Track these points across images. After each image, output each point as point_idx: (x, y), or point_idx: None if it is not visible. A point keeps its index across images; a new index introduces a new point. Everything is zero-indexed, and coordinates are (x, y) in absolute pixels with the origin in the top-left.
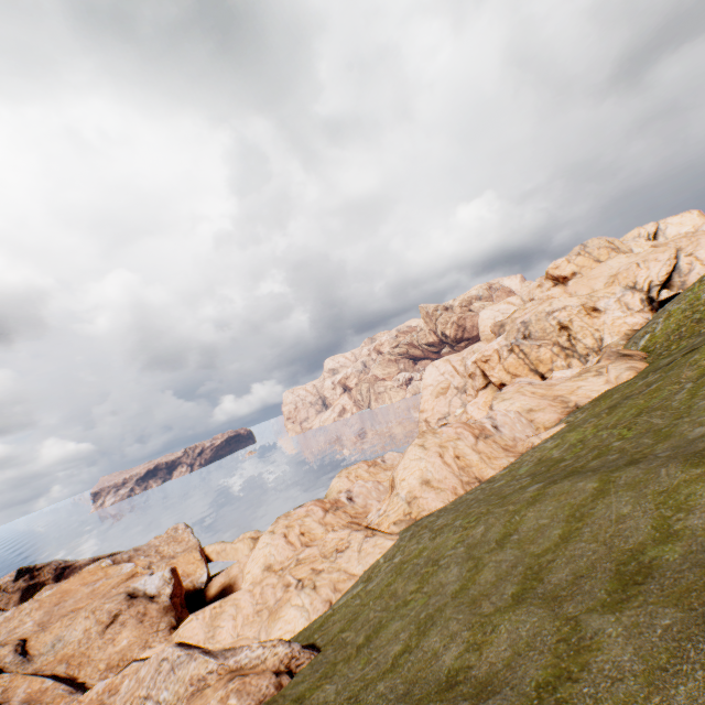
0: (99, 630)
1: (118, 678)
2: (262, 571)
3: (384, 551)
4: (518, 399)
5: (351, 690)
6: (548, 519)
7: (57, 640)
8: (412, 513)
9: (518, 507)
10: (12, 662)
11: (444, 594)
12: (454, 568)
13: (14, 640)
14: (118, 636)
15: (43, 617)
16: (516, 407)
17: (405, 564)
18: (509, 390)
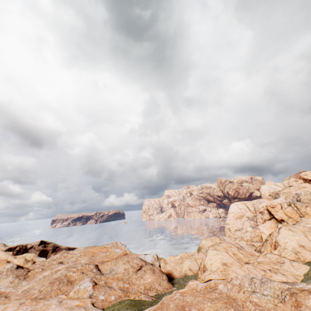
0: (133, 271)
1: (211, 283)
2: (221, 264)
3: (307, 269)
4: None
5: None
6: None
7: (111, 270)
8: (300, 258)
9: None
10: (96, 272)
11: None
12: None
13: (91, 263)
14: (143, 276)
15: (89, 259)
16: None
17: None
18: (308, 220)
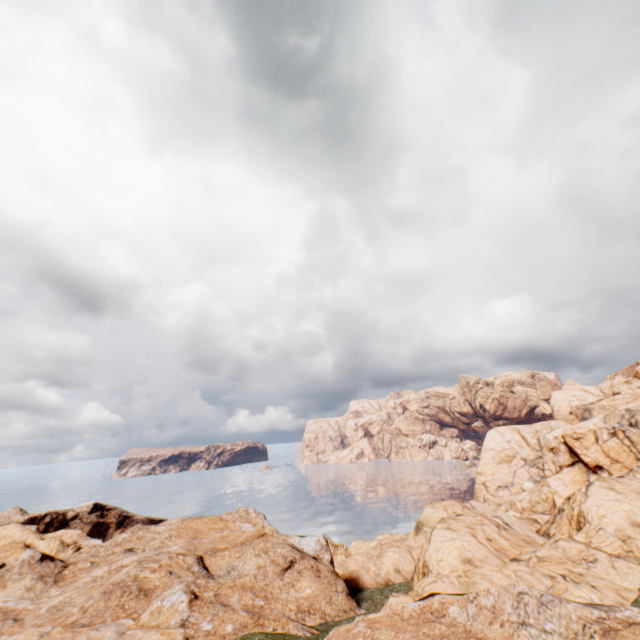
0: (276, 571)
1: (434, 602)
2: (461, 562)
3: None
4: None
5: None
6: None
7: (231, 567)
8: (633, 552)
9: None
10: (199, 573)
11: None
12: None
13: (190, 554)
14: (296, 582)
15: (188, 545)
16: None
17: None
18: None
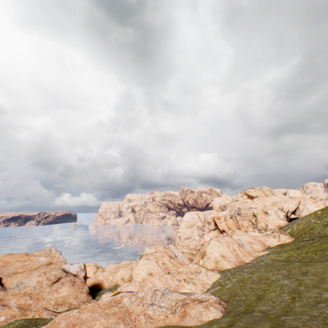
0: (48, 283)
1: (118, 296)
2: (147, 274)
3: (217, 277)
4: (245, 236)
5: (280, 306)
6: (321, 269)
7: (20, 283)
8: (218, 267)
9: (300, 266)
10: None
11: (290, 286)
12: (284, 280)
13: None
14: (59, 289)
15: None
16: (244, 239)
17: (245, 280)
18: (239, 232)
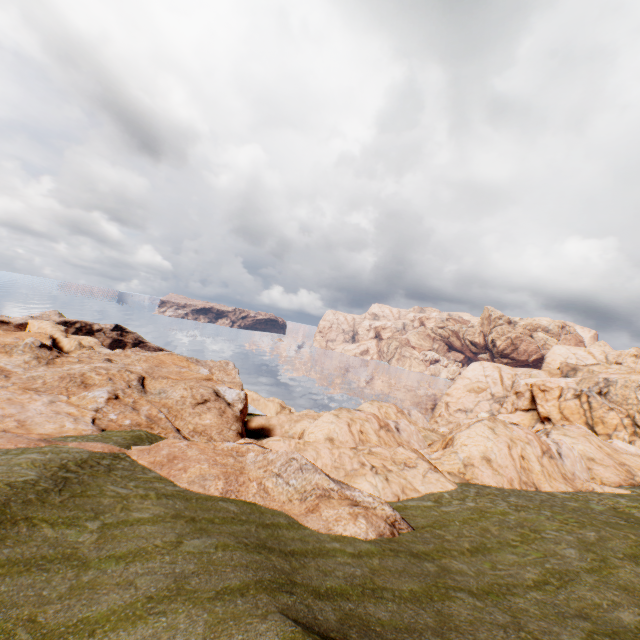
0: (192, 402)
1: (244, 447)
2: (325, 438)
3: (445, 489)
4: (583, 443)
5: (494, 579)
6: None
7: (163, 391)
8: (466, 475)
9: None
10: (136, 386)
11: (568, 563)
12: (569, 549)
13: (137, 373)
14: (203, 414)
15: (148, 369)
16: (577, 448)
17: (488, 513)
18: (573, 430)
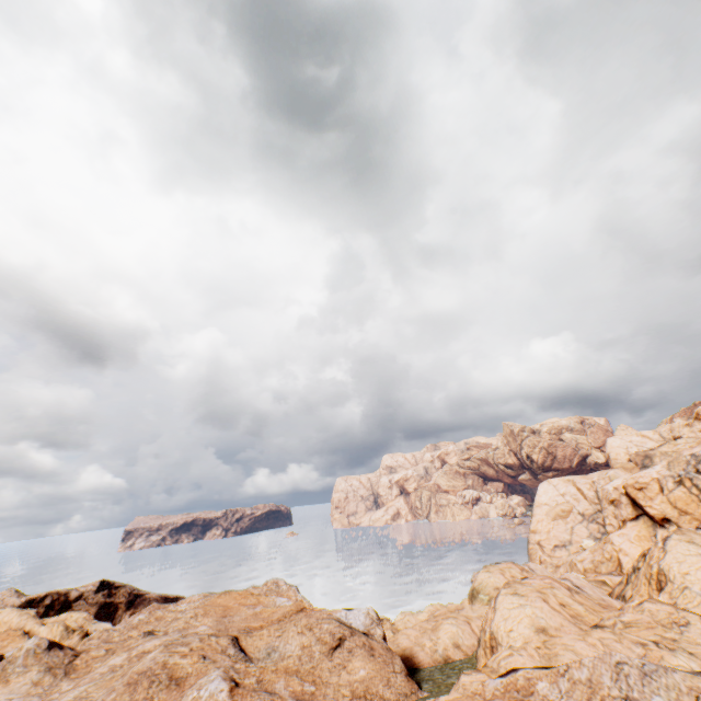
0: (323, 650)
1: (518, 679)
2: (535, 632)
3: None
4: None
5: None
6: None
7: (270, 649)
8: None
9: None
10: (235, 656)
11: None
12: None
13: (224, 634)
14: (347, 663)
15: (217, 624)
16: None
17: None
18: None
